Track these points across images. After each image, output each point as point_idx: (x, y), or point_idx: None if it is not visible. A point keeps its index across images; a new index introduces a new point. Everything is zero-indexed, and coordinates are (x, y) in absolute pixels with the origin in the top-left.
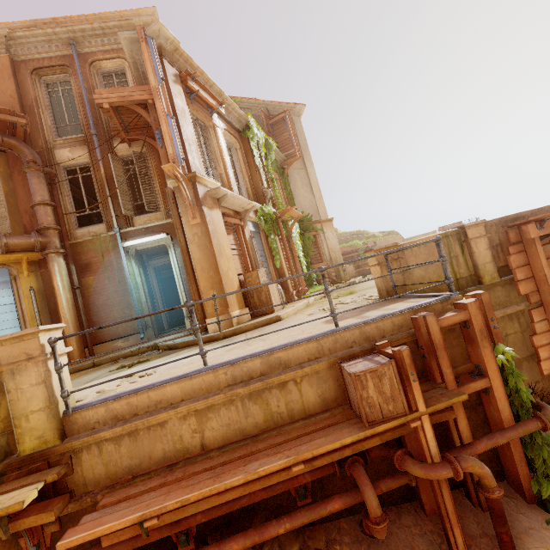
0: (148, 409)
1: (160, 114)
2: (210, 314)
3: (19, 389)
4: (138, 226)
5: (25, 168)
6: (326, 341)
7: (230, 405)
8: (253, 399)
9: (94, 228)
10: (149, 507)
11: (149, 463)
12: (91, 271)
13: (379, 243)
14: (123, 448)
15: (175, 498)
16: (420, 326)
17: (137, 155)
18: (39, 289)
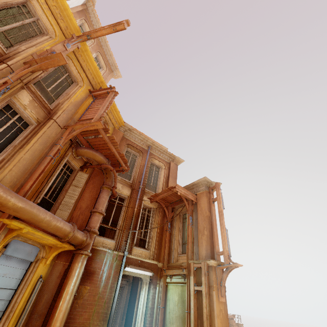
0: None
1: (223, 225)
2: None
3: None
4: (138, 257)
5: (105, 186)
6: None
7: None
8: None
9: (107, 240)
10: None
11: None
12: (91, 281)
13: None
14: None
15: None
16: None
17: (153, 209)
18: (43, 279)
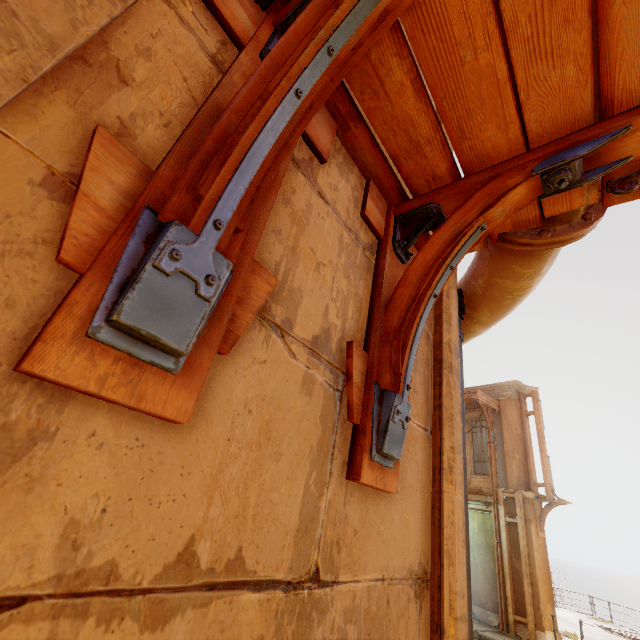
0: None
1: (545, 451)
2: (546, 628)
3: None
4: None
5: None
6: None
7: None
8: None
9: None
10: None
11: None
12: None
13: None
14: None
15: None
16: None
17: None
18: None
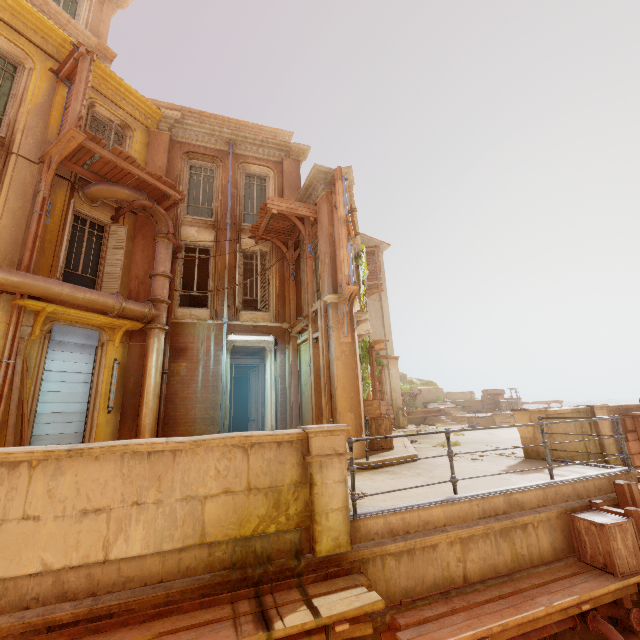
0: (417, 528)
1: (343, 239)
2: None
3: (324, 483)
4: (247, 322)
5: (158, 237)
6: (549, 491)
7: (486, 538)
8: (503, 535)
9: (197, 311)
10: (473, 627)
11: (422, 588)
12: (184, 357)
13: (423, 392)
14: (402, 566)
15: (493, 621)
16: (626, 493)
17: (261, 254)
18: (122, 363)
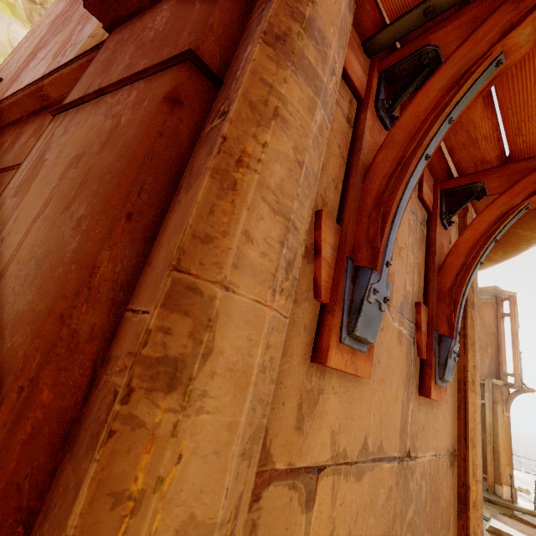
0: None
1: (517, 348)
2: (504, 484)
3: None
4: None
5: None
6: None
7: None
8: None
9: None
10: None
11: None
12: None
13: None
14: None
15: None
16: None
17: None
18: None
